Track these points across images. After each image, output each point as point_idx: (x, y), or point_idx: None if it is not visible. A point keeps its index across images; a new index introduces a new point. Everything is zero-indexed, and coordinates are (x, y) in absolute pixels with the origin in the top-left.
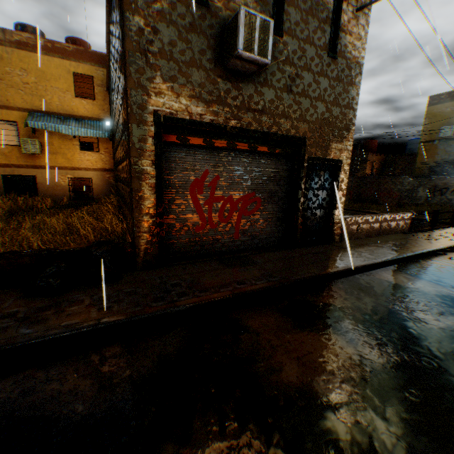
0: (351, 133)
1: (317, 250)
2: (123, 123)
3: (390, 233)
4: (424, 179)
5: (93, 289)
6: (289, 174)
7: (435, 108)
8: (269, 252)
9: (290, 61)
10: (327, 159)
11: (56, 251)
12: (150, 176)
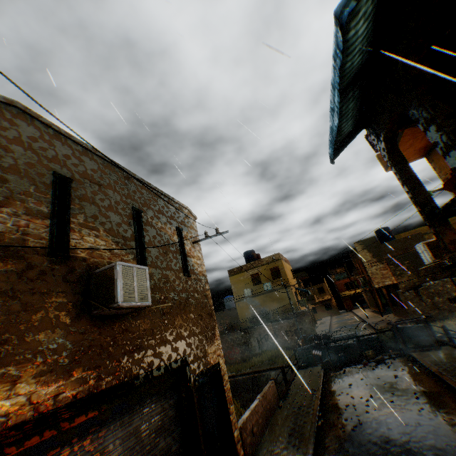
0: (217, 330)
1: None
2: None
3: (272, 412)
4: (251, 330)
5: None
6: (178, 407)
7: (235, 277)
8: None
9: (158, 287)
10: (209, 368)
11: None
12: None
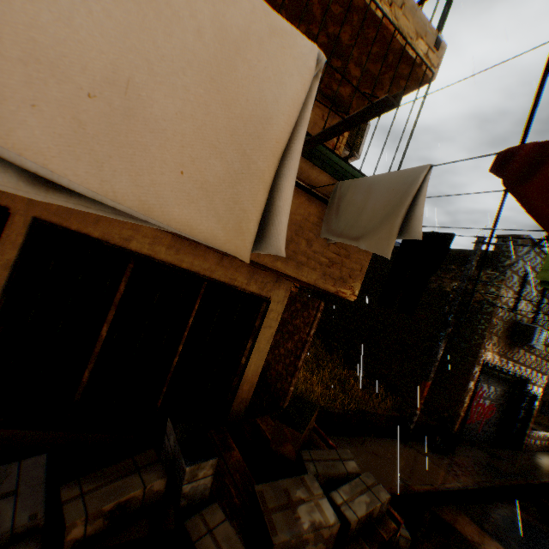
0: (545, 376)
1: (520, 455)
2: (446, 347)
3: (546, 449)
4: None
5: (454, 455)
6: (509, 395)
7: None
8: (494, 447)
9: None
10: (532, 391)
11: (430, 424)
12: (470, 391)
